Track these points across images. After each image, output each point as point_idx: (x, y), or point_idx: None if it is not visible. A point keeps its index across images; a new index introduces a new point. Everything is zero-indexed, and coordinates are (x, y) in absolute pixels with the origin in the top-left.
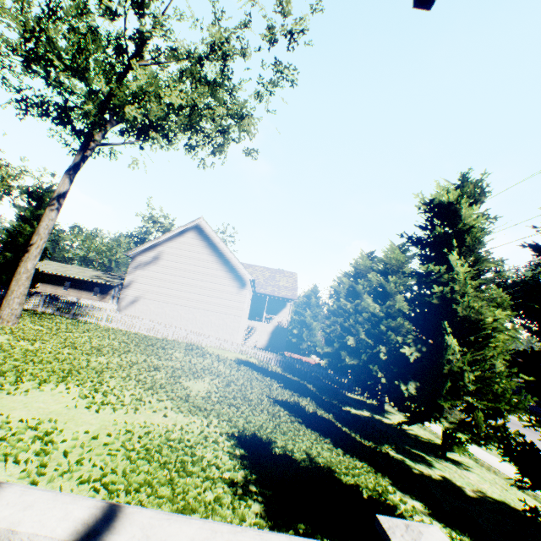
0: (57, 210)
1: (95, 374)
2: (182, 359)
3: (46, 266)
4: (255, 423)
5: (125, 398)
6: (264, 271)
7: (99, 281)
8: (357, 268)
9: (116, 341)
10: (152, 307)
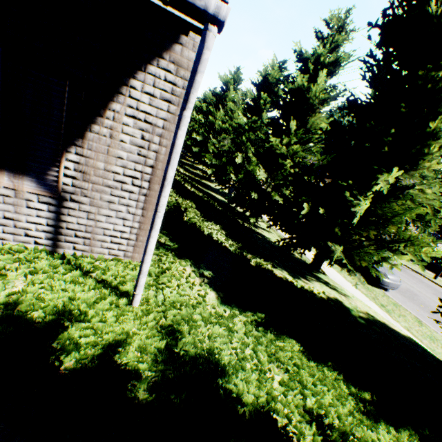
0: None
1: None
2: None
3: None
4: None
5: None
6: None
7: None
8: (206, 96)
9: None
10: None
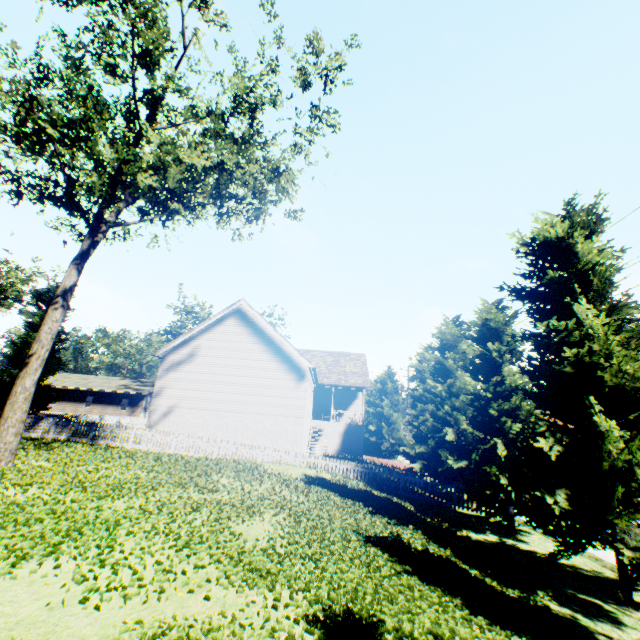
0: (62, 308)
1: (106, 530)
2: (231, 487)
3: (64, 380)
4: (346, 588)
5: (146, 571)
6: (324, 356)
7: (127, 391)
8: (442, 338)
9: (143, 470)
10: (190, 417)
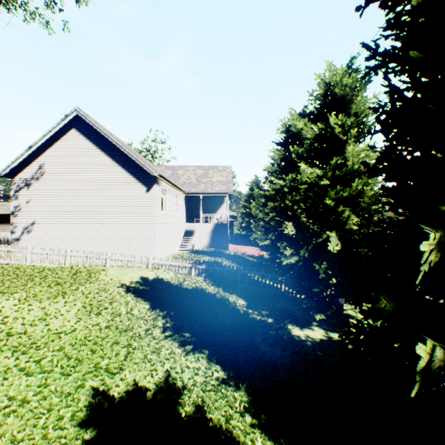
0: None
1: None
2: None
3: None
4: None
5: None
6: (196, 170)
7: None
8: (287, 133)
9: None
10: (49, 231)
